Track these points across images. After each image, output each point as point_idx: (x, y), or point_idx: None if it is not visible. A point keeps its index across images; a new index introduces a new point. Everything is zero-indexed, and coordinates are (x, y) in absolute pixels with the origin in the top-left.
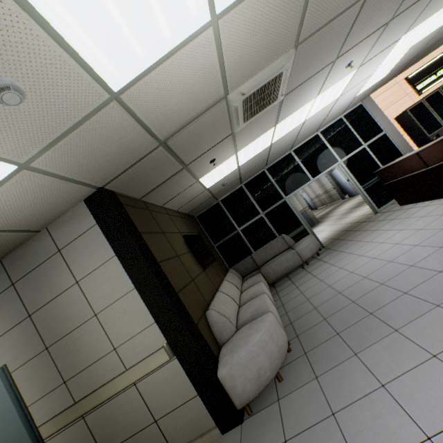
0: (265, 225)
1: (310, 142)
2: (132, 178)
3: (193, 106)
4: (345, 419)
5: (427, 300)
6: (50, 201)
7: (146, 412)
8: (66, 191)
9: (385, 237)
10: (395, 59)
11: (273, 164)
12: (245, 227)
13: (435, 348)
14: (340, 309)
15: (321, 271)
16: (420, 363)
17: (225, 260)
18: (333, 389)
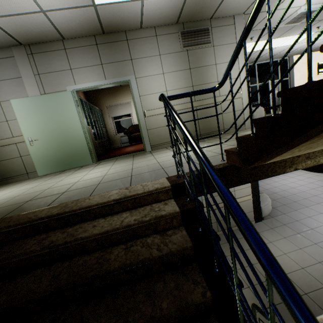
0: None
1: None
2: None
3: None
4: (301, 221)
5: (314, 202)
6: None
7: None
8: None
9: (284, 177)
10: None
11: None
12: None
13: (321, 212)
14: (280, 198)
15: None
16: (318, 214)
17: None
18: (293, 216)
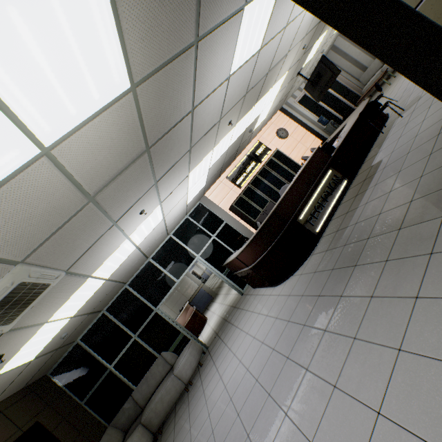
0: (141, 348)
1: (166, 246)
2: None
3: None
4: None
5: None
6: None
7: None
8: None
9: (238, 343)
10: (202, 178)
11: (135, 277)
12: (118, 360)
13: None
14: None
15: (195, 405)
16: None
17: (101, 416)
18: None
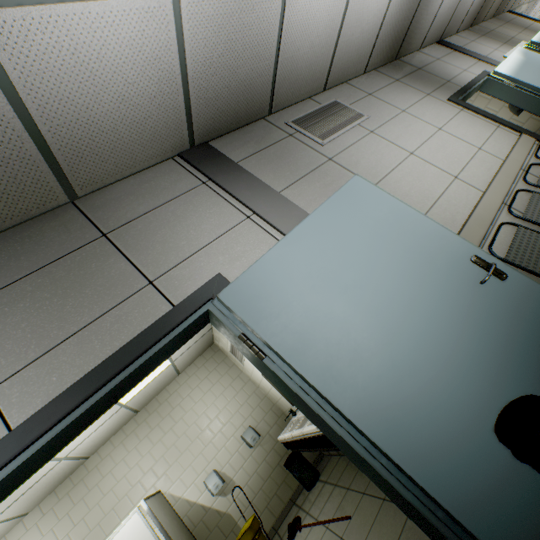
0: None
1: None
2: None
3: None
4: None
5: None
6: None
7: None
8: None
9: None
10: None
11: None
12: None
13: None
14: None
15: None
16: None
17: None
18: None
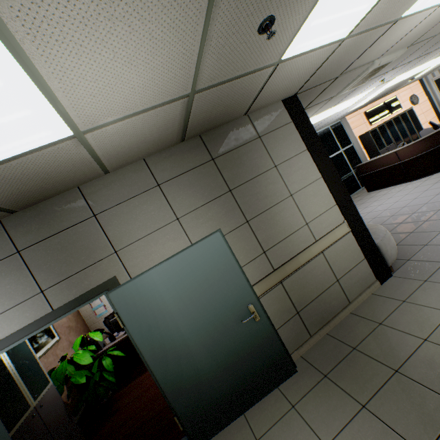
0: None
1: None
2: (300, 98)
3: (372, 56)
4: None
5: None
6: (290, 85)
7: (330, 274)
8: (300, 82)
9: (378, 203)
10: (377, 93)
11: None
12: None
13: None
14: (395, 227)
15: None
16: None
17: None
18: None
